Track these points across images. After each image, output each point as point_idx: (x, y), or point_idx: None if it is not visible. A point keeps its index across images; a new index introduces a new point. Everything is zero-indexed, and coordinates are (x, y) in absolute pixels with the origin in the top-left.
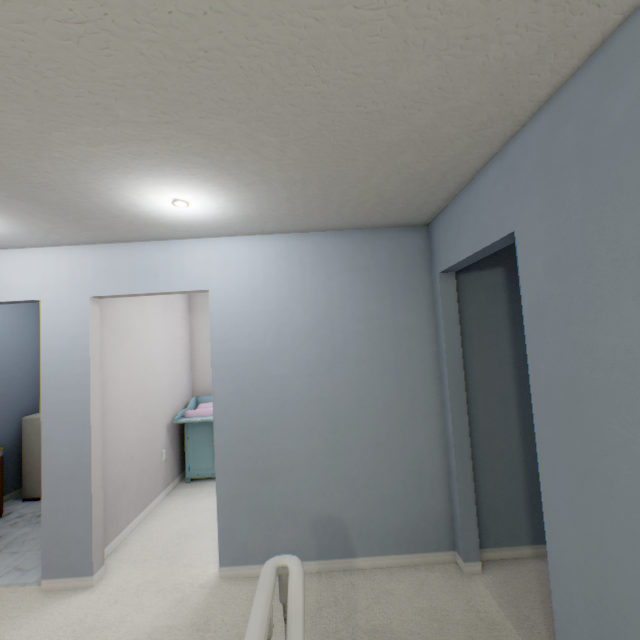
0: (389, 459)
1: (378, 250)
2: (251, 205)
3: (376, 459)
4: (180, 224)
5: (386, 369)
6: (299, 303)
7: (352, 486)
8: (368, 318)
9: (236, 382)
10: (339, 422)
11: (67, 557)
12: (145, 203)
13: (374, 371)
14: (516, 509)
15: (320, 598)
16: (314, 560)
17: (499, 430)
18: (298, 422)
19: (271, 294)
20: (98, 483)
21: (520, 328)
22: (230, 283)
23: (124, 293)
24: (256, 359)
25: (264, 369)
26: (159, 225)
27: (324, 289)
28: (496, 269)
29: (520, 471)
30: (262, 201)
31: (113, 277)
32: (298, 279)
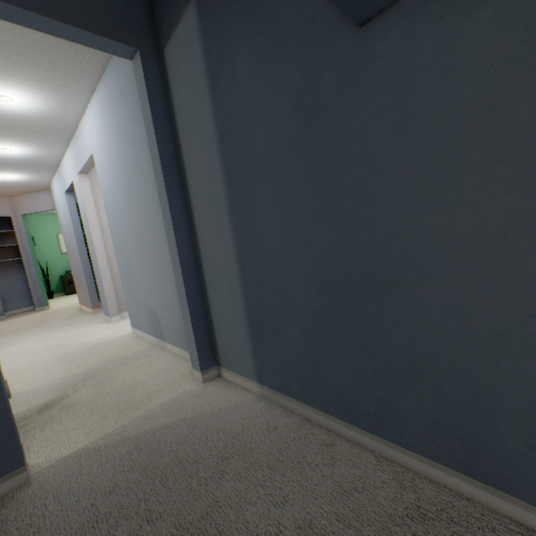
0: (165, 271)
1: (125, 64)
2: (19, 79)
3: (160, 271)
4: (48, 112)
5: (150, 189)
6: (113, 145)
7: (156, 290)
8: (135, 142)
9: (112, 215)
10: (143, 240)
11: (106, 307)
12: (3, 107)
13: (146, 193)
14: (242, 339)
15: (131, 354)
16: (154, 336)
17: (219, 245)
18: (131, 241)
19: (105, 144)
20: (107, 275)
21: (219, 92)
22: (96, 144)
23: (81, 168)
24: (112, 197)
25: (115, 204)
26: (47, 118)
27: (117, 126)
28: (189, 8)
29: (240, 296)
30: (12, 72)
31: (78, 160)
32: (109, 125)
